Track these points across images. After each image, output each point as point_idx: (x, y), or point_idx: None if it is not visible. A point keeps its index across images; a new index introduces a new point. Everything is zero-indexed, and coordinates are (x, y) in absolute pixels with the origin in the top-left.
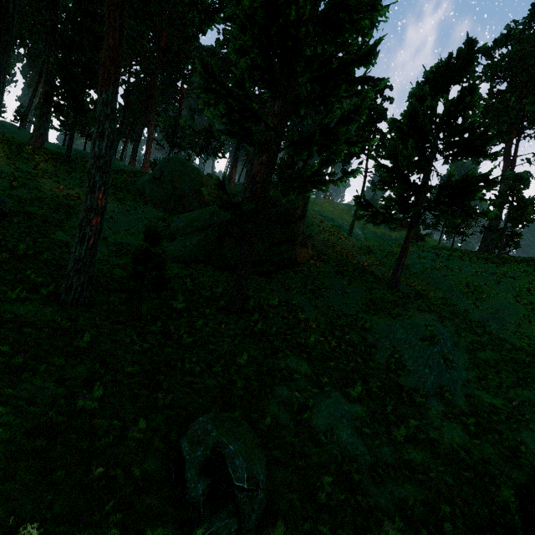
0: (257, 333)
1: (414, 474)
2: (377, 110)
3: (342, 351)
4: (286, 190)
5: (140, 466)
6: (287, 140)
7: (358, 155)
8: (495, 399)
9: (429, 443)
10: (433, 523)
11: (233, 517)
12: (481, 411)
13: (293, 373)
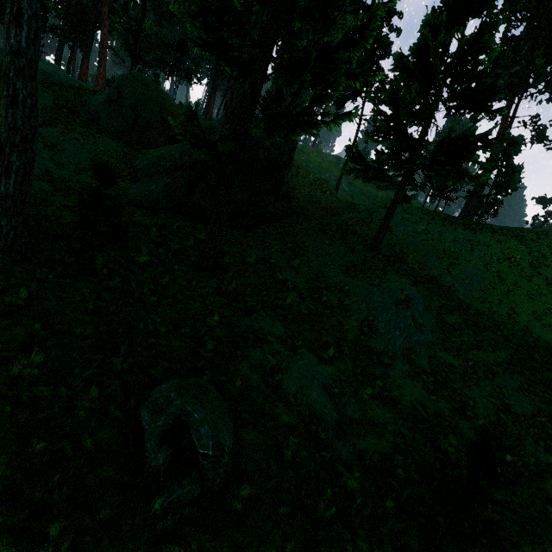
0: (231, 293)
1: (375, 427)
2: (381, 43)
3: (318, 313)
4: (271, 130)
5: (93, 436)
6: (275, 62)
7: (354, 97)
8: (454, 359)
9: (391, 399)
10: (387, 469)
11: (196, 483)
12: (441, 371)
13: (267, 335)
